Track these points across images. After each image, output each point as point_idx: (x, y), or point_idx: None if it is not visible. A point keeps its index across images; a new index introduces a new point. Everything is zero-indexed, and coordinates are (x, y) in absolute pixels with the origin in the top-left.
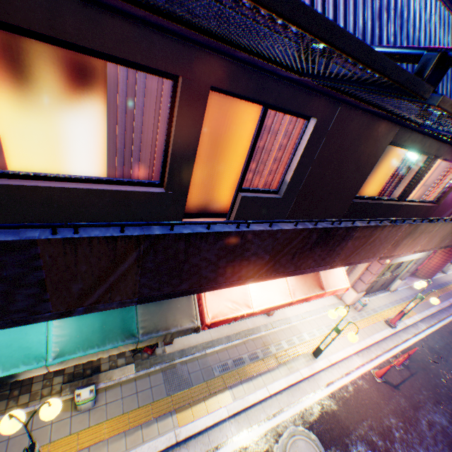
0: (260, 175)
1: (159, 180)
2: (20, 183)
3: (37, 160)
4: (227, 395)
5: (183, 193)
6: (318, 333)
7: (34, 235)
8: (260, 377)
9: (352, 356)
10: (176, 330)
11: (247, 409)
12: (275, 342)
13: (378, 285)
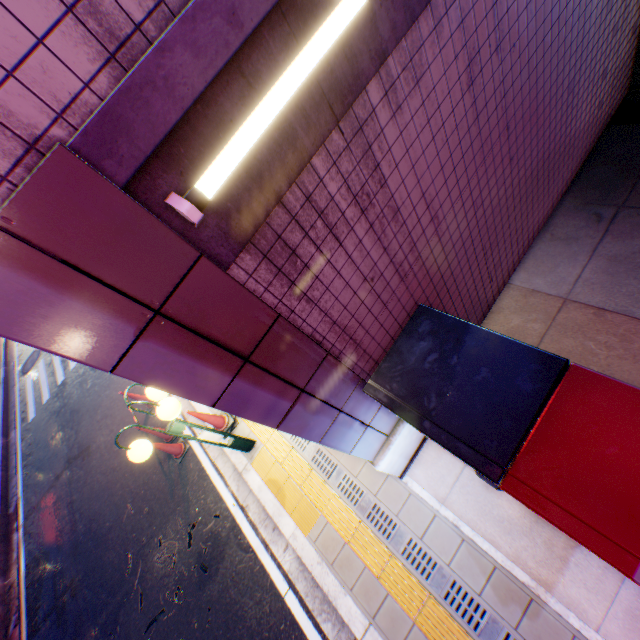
0: None
1: None
2: None
3: None
4: None
5: None
6: None
7: None
8: None
9: None
10: None
11: None
12: None
13: None
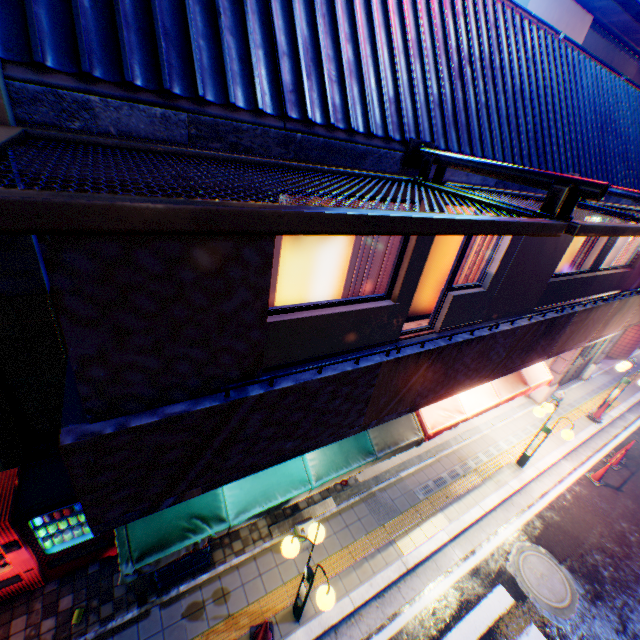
0: (462, 270)
1: (380, 292)
2: (297, 317)
3: (293, 292)
4: (440, 517)
5: (407, 302)
6: (515, 440)
7: (378, 359)
8: (469, 495)
9: (560, 461)
10: (405, 444)
11: (465, 531)
12: (470, 455)
13: (569, 374)
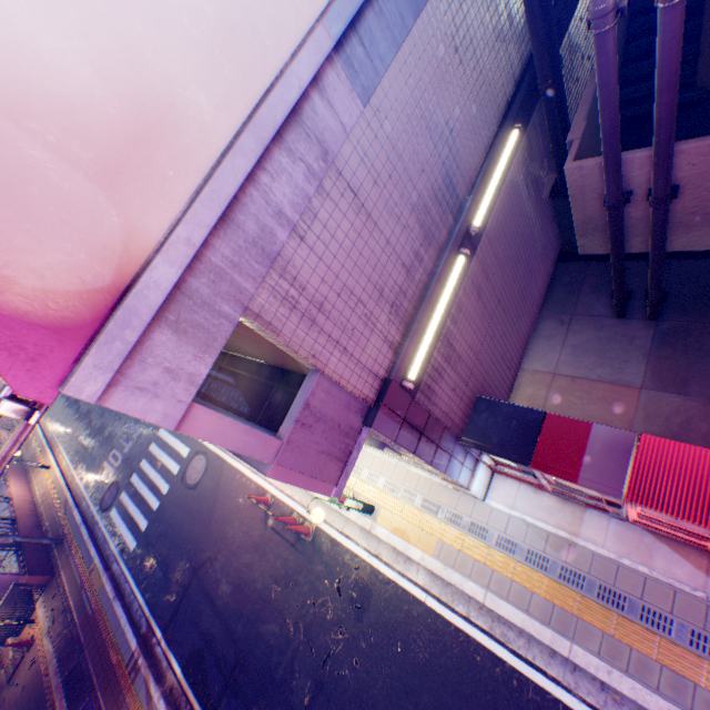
0: None
1: None
2: None
3: None
4: None
5: None
6: None
7: None
8: None
9: None
10: None
11: None
12: None
13: None
